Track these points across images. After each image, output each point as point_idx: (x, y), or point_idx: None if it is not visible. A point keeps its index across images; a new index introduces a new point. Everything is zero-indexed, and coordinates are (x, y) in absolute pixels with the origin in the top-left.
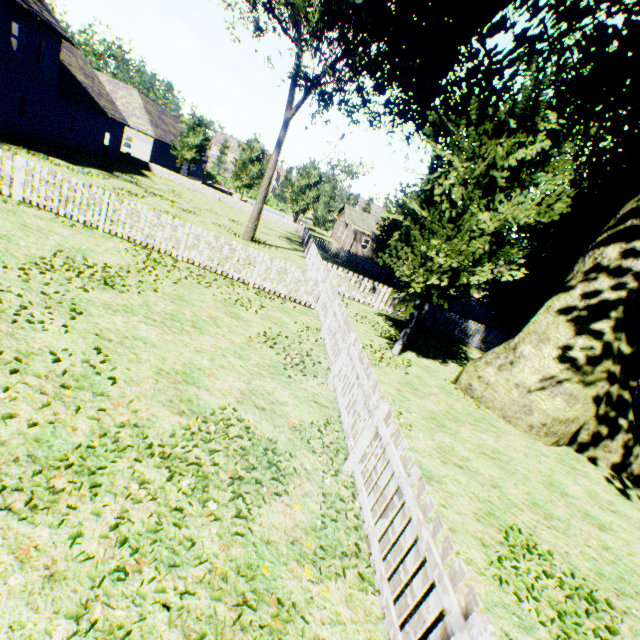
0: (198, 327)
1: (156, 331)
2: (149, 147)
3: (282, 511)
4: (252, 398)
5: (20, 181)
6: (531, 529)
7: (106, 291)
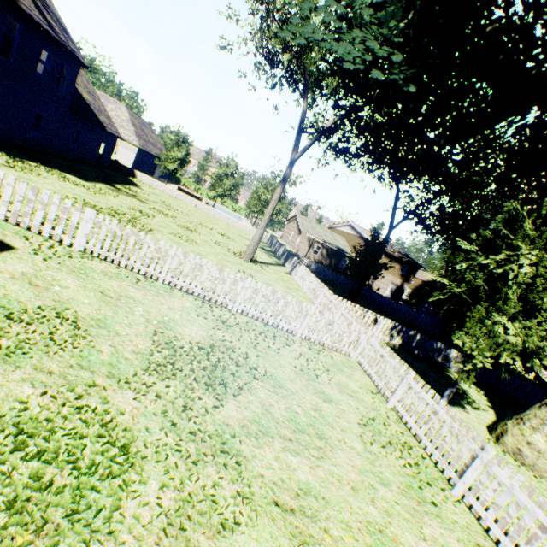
0: (321, 435)
1: (305, 463)
2: (133, 155)
3: None
4: None
5: (84, 232)
6: None
7: (226, 397)
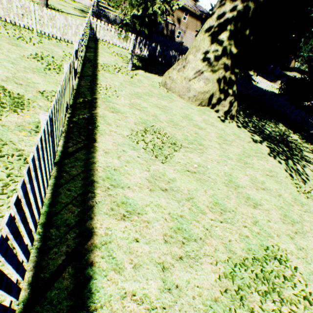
0: None
1: None
2: None
3: (17, 117)
4: (14, 80)
5: None
6: (162, 128)
7: None
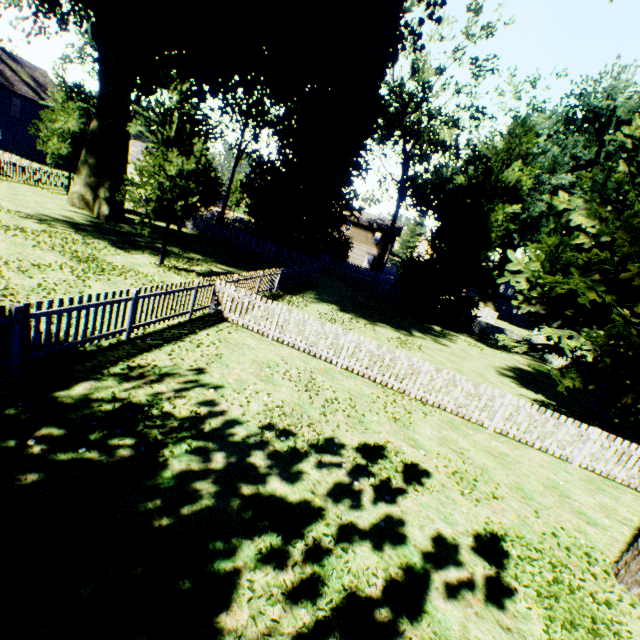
0: None
1: None
2: None
3: None
4: None
5: None
6: None
7: None
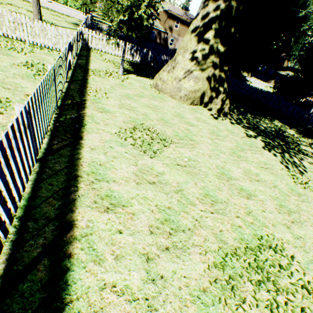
0: None
1: None
2: None
3: (2, 118)
4: (3, 85)
5: None
6: (152, 125)
7: None
